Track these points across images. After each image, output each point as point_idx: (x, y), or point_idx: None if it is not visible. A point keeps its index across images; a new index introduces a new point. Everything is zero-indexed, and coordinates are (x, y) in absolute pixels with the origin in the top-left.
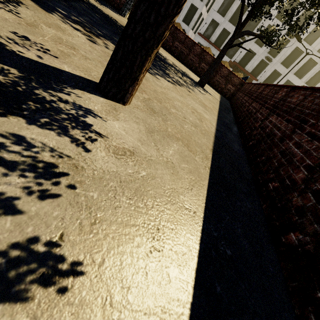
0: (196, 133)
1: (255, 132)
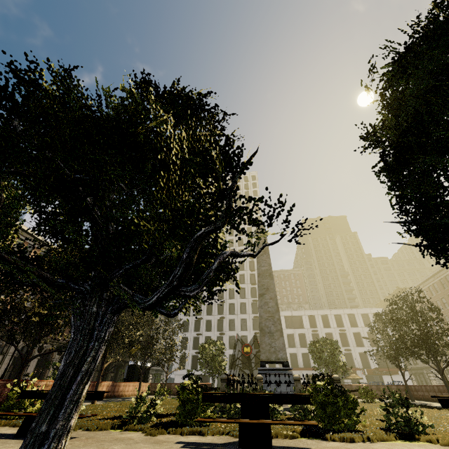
0: None
1: None
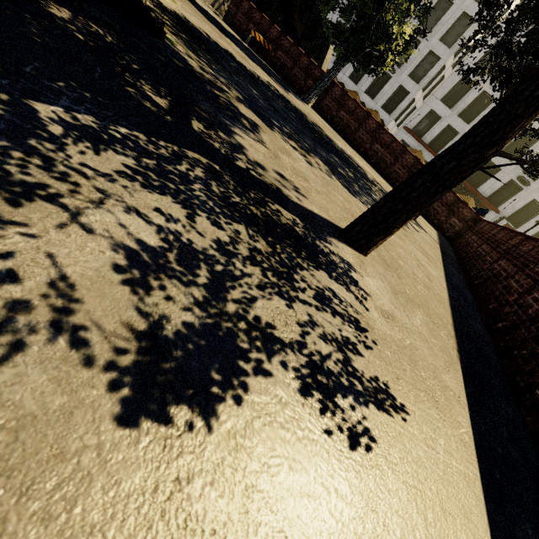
0: (431, 299)
1: (508, 310)
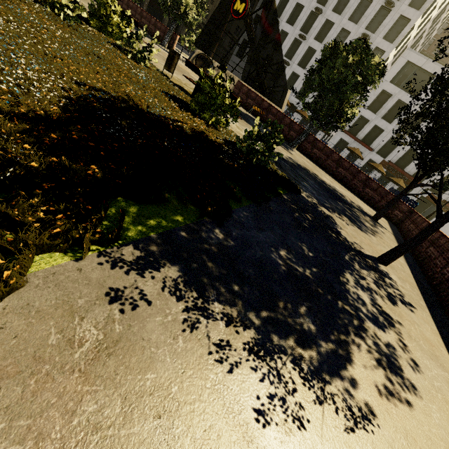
0: (407, 277)
1: (437, 276)
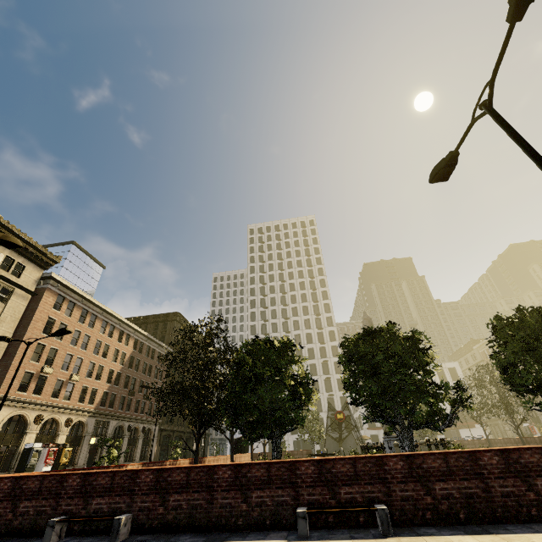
0: None
1: None
